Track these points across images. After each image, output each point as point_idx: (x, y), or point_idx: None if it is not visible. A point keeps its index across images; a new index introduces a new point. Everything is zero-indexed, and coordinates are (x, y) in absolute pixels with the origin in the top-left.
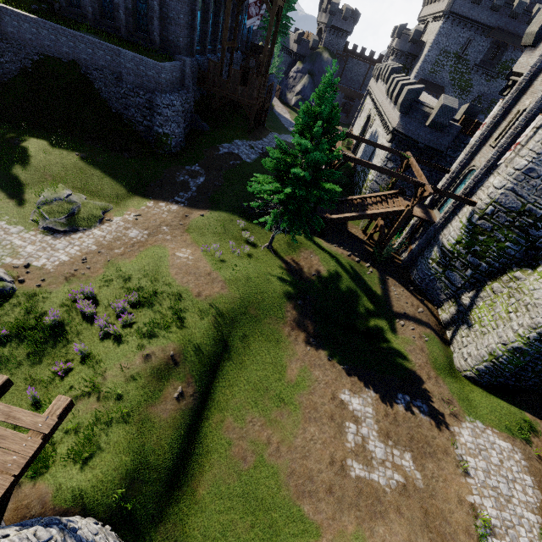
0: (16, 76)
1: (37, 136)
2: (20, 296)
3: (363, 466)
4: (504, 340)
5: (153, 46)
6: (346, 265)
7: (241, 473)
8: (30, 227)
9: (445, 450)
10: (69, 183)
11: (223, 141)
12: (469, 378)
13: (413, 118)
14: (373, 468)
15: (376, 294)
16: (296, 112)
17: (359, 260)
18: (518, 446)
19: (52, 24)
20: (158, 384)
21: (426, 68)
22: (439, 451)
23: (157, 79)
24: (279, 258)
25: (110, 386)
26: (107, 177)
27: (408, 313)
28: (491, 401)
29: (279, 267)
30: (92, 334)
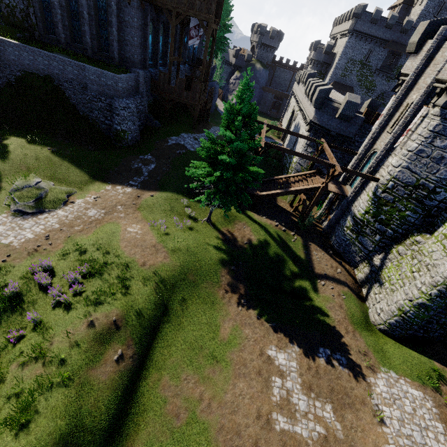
0: (2, 88)
1: (17, 135)
2: None
3: (287, 419)
4: (410, 297)
5: (114, 62)
6: (274, 234)
7: (174, 431)
8: (3, 210)
9: (362, 400)
10: (41, 172)
11: (171, 134)
12: (383, 331)
13: (325, 112)
14: (296, 421)
15: (300, 258)
16: None
17: (285, 229)
18: (429, 394)
19: (31, 48)
20: (100, 348)
21: (338, 73)
22: (358, 402)
23: (115, 87)
24: (216, 230)
25: (55, 352)
26: (73, 166)
27: (328, 274)
28: (403, 352)
29: (216, 237)
30: (46, 303)
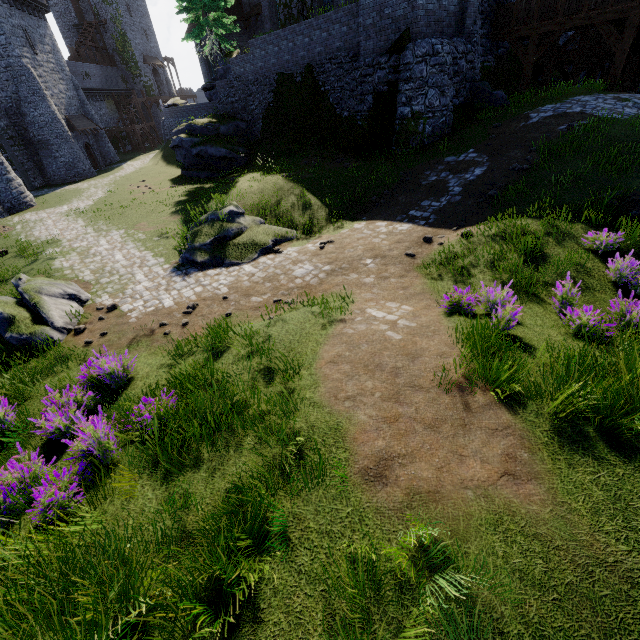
0: (261, 119)
1: (256, 171)
2: (47, 357)
3: None
4: None
5: None
6: None
7: None
8: (172, 259)
9: None
10: (259, 210)
11: (539, 105)
12: None
13: None
14: None
15: None
16: None
17: None
18: None
19: (291, 27)
20: None
21: None
22: None
23: (410, 15)
24: None
25: None
26: (307, 196)
27: None
28: None
29: None
30: None
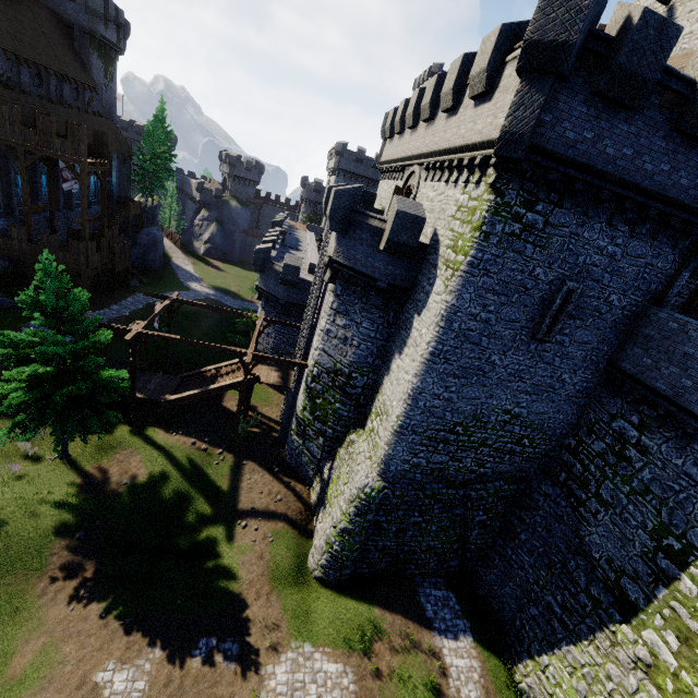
0: None
1: None
2: None
3: None
4: (334, 522)
5: None
6: (183, 459)
7: None
8: None
9: None
10: None
11: (32, 317)
12: (319, 580)
13: (270, 276)
14: None
15: (220, 490)
16: (205, 261)
17: (206, 447)
18: (353, 663)
19: None
20: None
21: None
22: None
23: None
24: (75, 471)
25: None
26: None
27: (258, 507)
28: (337, 605)
29: (69, 484)
30: None
